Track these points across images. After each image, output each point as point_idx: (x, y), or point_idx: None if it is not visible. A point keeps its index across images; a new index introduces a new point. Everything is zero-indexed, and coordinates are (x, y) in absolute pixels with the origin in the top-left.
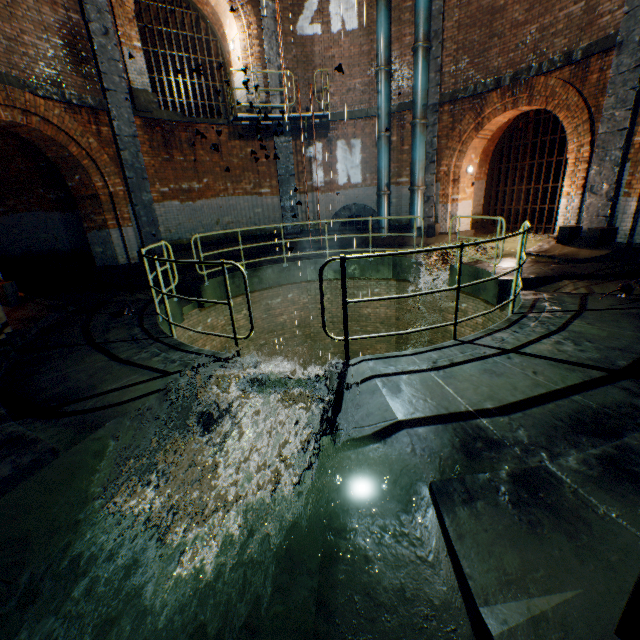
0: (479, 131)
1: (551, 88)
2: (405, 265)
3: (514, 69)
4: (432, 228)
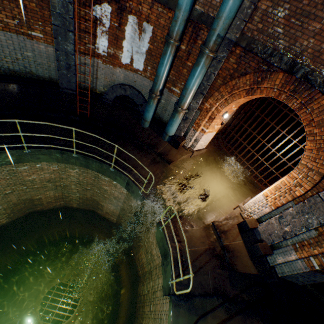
0: (249, 95)
1: (323, 118)
2: (134, 189)
3: (314, 64)
4: (178, 143)
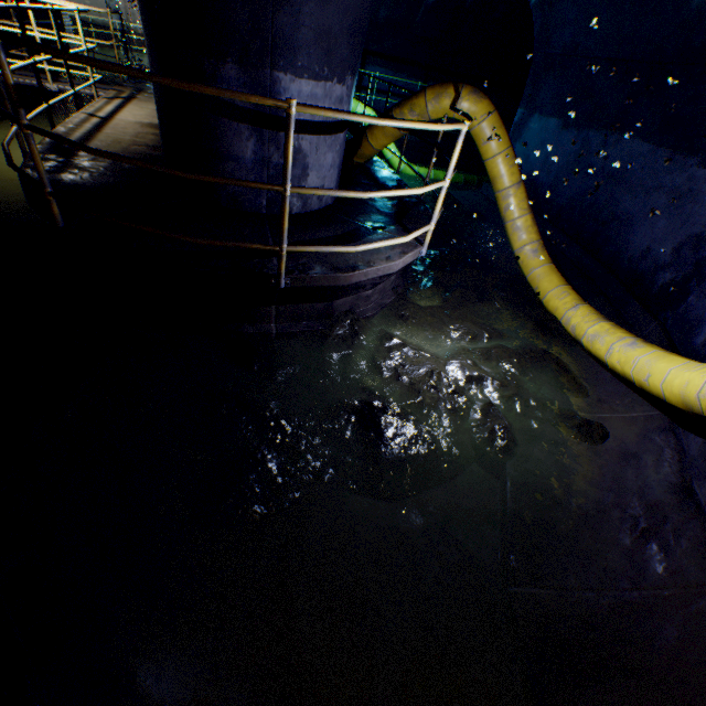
0: None
1: None
2: None
3: None
4: None
